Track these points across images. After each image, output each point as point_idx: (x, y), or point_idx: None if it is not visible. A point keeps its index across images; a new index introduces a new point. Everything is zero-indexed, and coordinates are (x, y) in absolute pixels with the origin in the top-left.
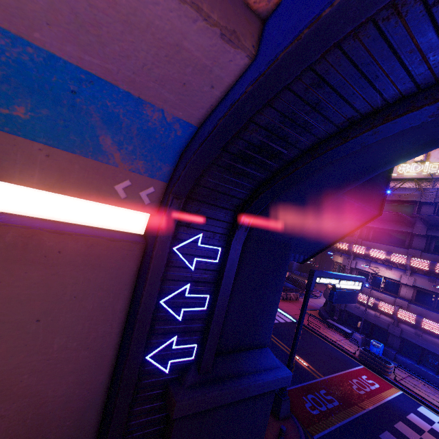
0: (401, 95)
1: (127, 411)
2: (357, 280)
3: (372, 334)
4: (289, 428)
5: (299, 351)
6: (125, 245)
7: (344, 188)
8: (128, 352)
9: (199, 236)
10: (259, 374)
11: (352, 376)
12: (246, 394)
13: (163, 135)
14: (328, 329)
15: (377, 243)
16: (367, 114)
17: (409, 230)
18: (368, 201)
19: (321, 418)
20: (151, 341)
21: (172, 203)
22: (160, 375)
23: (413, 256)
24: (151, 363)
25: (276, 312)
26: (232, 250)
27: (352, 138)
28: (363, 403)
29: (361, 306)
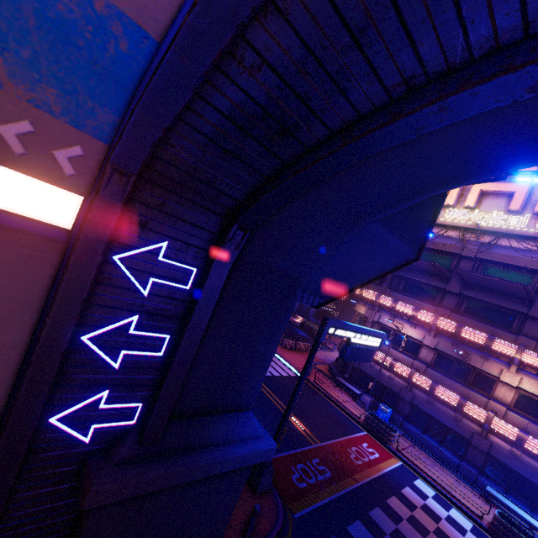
0: (496, 43)
1: (5, 500)
2: (376, 335)
3: (383, 397)
4: (267, 505)
5: (297, 411)
6: (25, 240)
7: (381, 212)
8: (10, 413)
9: (163, 245)
10: (232, 446)
11: (353, 443)
12: (208, 472)
13: (93, 43)
14: (335, 388)
15: (406, 296)
16: (436, 76)
17: (442, 286)
18: (406, 239)
19: (307, 493)
20: (60, 396)
21: (111, 179)
22: (75, 445)
23: (441, 316)
24: (60, 428)
25: (268, 366)
26: (213, 273)
27: (407, 115)
28: (358, 475)
29: (376, 366)
